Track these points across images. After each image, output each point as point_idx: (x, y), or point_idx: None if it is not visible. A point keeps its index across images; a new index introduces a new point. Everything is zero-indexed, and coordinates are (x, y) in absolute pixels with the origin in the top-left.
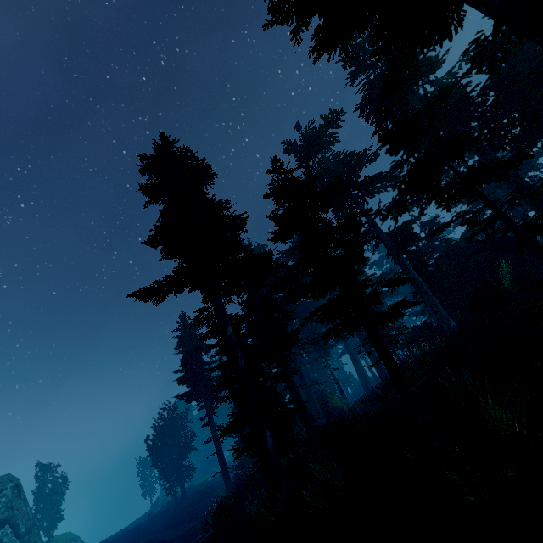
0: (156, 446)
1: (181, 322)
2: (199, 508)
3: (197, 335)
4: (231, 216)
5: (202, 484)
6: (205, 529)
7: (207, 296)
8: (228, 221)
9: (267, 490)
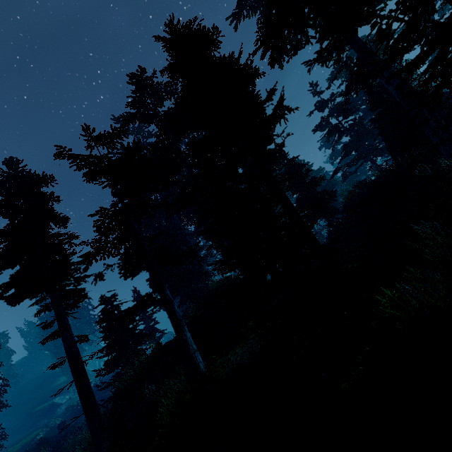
0: None
1: (8, 168)
2: None
3: (41, 194)
4: None
5: (25, 446)
6: None
7: None
8: None
9: None
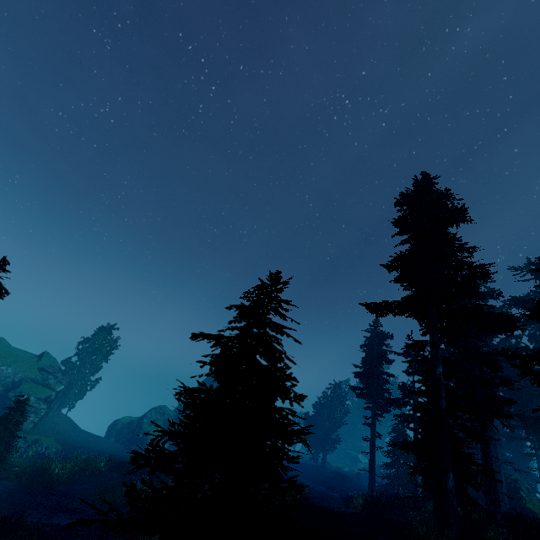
0: (315, 412)
1: (373, 327)
2: (335, 485)
3: (383, 344)
4: (473, 263)
5: (337, 467)
6: (346, 504)
7: (427, 331)
8: (469, 266)
9: (434, 518)
